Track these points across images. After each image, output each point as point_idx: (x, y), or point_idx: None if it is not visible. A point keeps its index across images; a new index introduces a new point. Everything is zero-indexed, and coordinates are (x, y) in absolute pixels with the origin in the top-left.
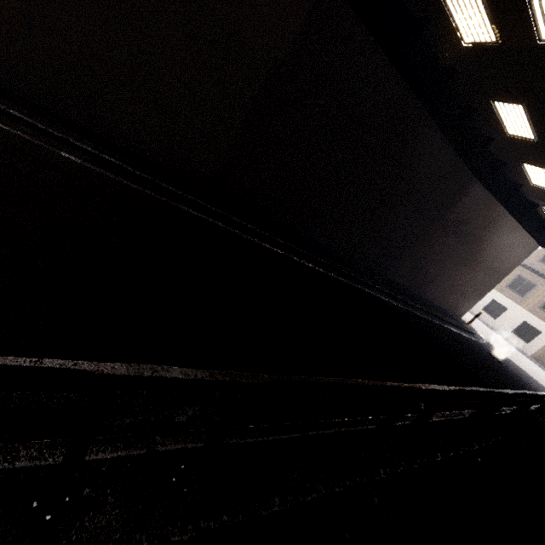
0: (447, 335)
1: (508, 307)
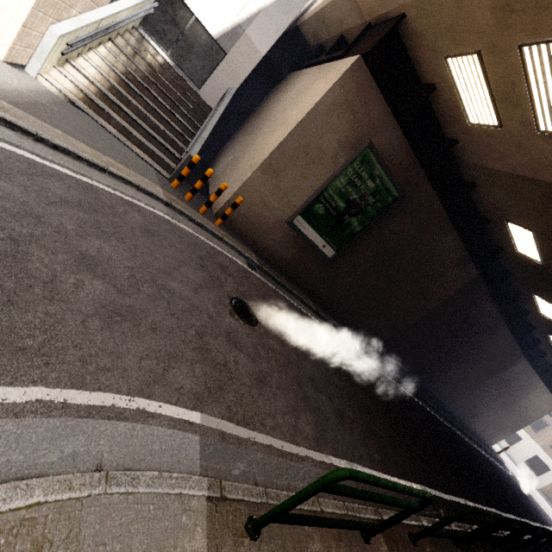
0: (495, 469)
1: (523, 438)
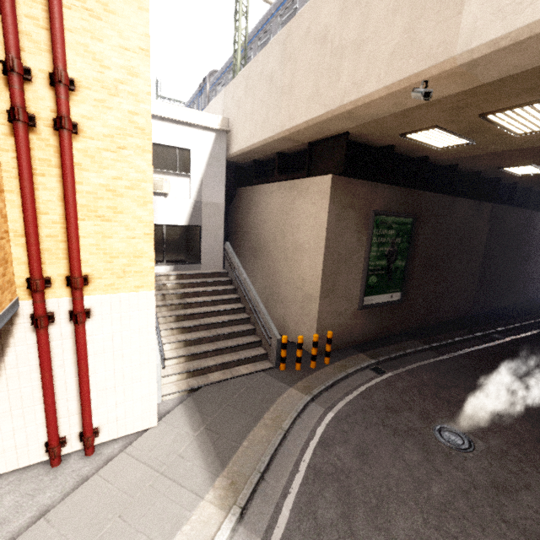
0: None
1: None
